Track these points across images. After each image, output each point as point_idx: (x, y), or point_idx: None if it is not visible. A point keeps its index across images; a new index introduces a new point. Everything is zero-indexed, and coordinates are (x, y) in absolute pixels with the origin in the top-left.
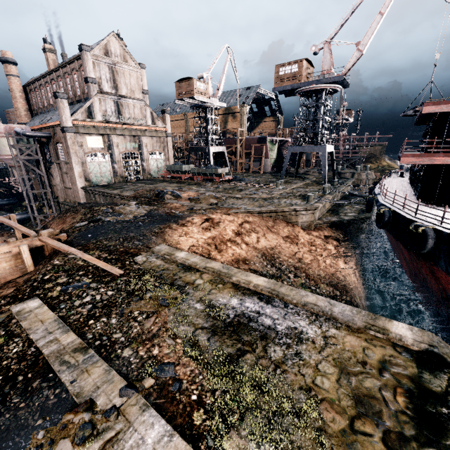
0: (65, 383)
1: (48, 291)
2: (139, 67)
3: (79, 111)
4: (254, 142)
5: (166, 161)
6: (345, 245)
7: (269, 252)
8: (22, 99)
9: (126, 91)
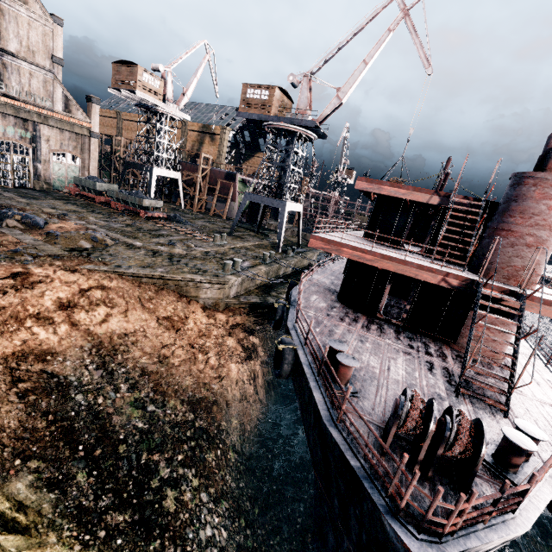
0: None
1: None
2: (50, 20)
3: None
4: (221, 176)
5: (84, 171)
6: (258, 338)
7: (114, 340)
8: None
9: (17, 47)
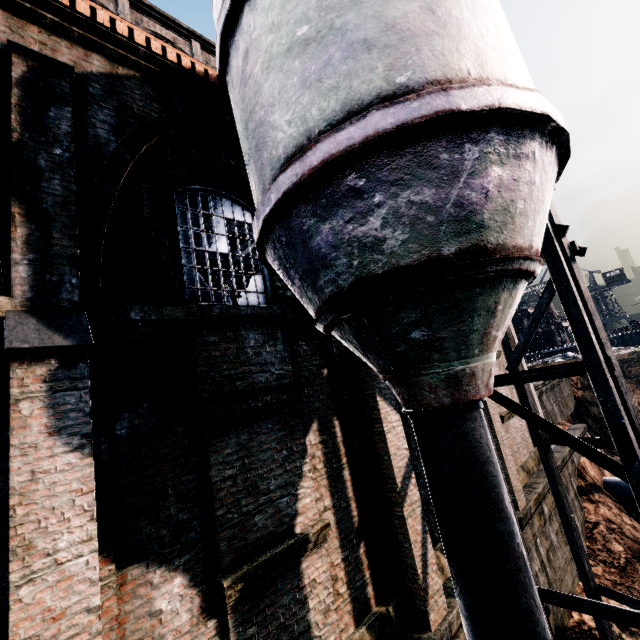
0: None
1: None
2: None
3: None
4: None
5: None
6: None
7: None
8: None
9: None
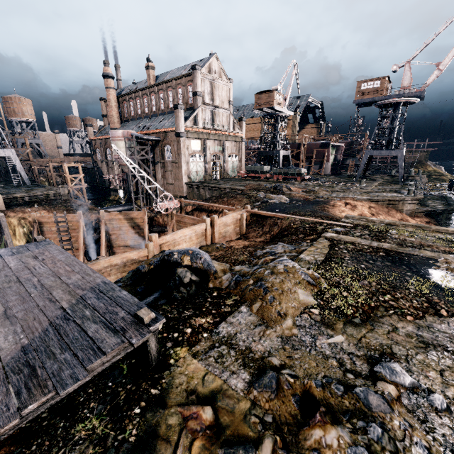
0: (418, 254)
1: (325, 231)
2: (229, 82)
3: (189, 119)
4: (316, 147)
5: (239, 163)
6: None
7: None
8: (116, 108)
9: (218, 102)
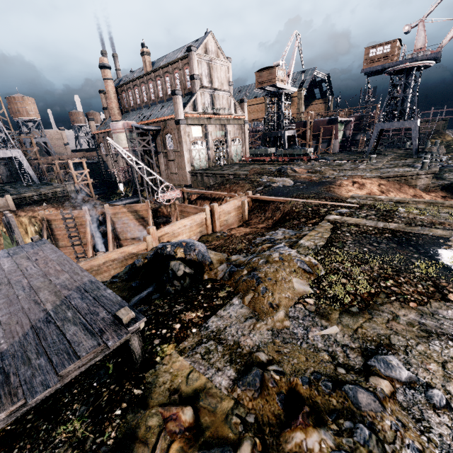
0: (428, 234)
1: (328, 213)
2: (227, 61)
3: (188, 105)
4: (323, 124)
5: (243, 147)
6: None
7: None
8: (116, 99)
9: (217, 84)
